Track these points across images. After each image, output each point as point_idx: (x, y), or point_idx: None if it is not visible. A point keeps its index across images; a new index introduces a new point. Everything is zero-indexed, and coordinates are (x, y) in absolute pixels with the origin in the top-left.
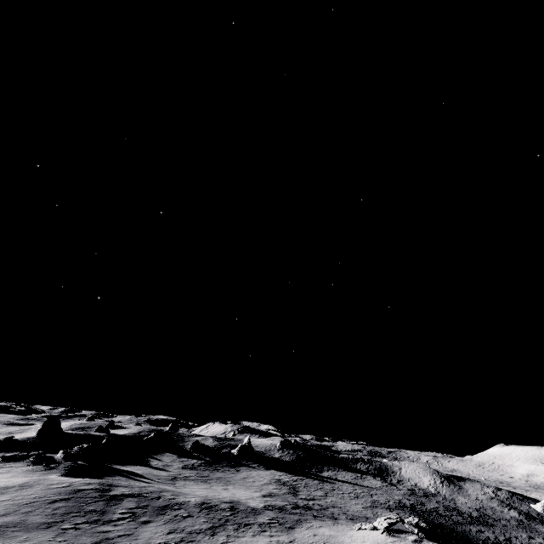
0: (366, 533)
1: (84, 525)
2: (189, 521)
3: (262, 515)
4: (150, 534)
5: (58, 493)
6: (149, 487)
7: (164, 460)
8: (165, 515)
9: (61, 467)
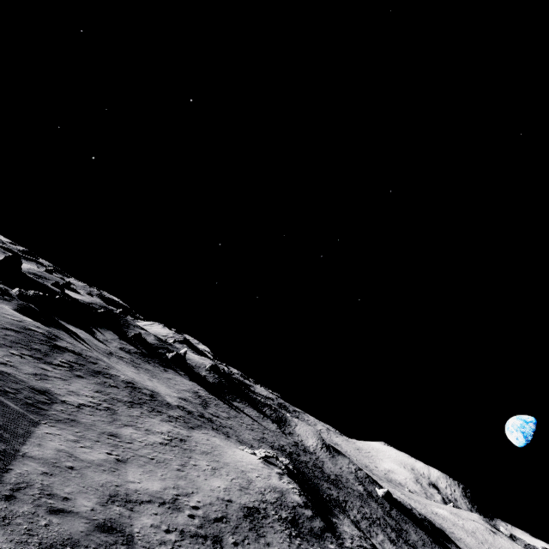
0: (246, 454)
1: (29, 357)
2: (115, 390)
3: (173, 410)
4: (81, 386)
5: (10, 323)
6: (89, 352)
7: (106, 335)
8: (96, 378)
9: (15, 303)
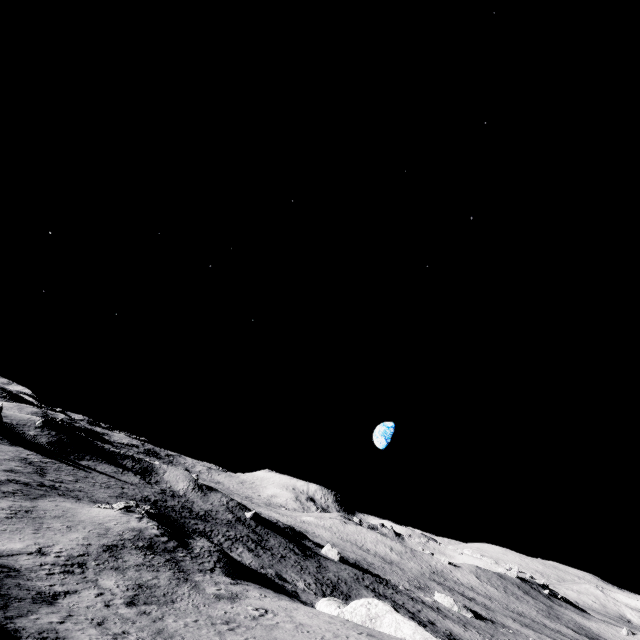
0: (104, 510)
1: None
2: None
3: (6, 486)
4: None
5: None
6: None
7: None
8: None
9: None
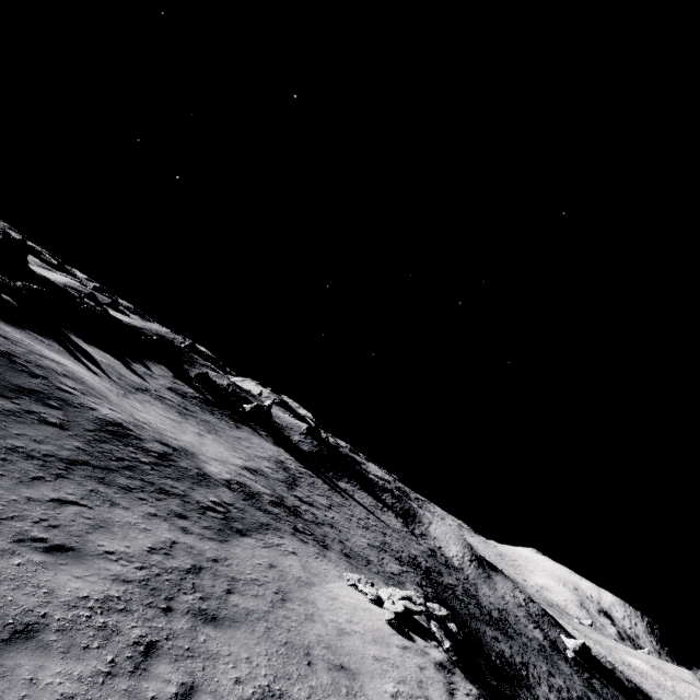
0: (362, 604)
1: None
2: (46, 432)
3: (208, 490)
4: None
5: None
6: (50, 361)
7: (152, 369)
8: (7, 400)
9: None
